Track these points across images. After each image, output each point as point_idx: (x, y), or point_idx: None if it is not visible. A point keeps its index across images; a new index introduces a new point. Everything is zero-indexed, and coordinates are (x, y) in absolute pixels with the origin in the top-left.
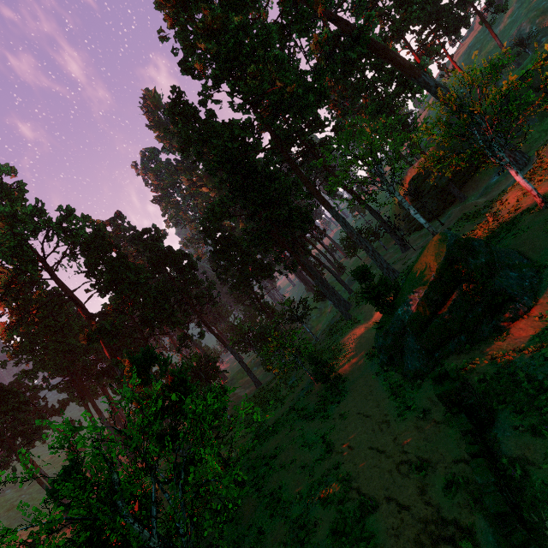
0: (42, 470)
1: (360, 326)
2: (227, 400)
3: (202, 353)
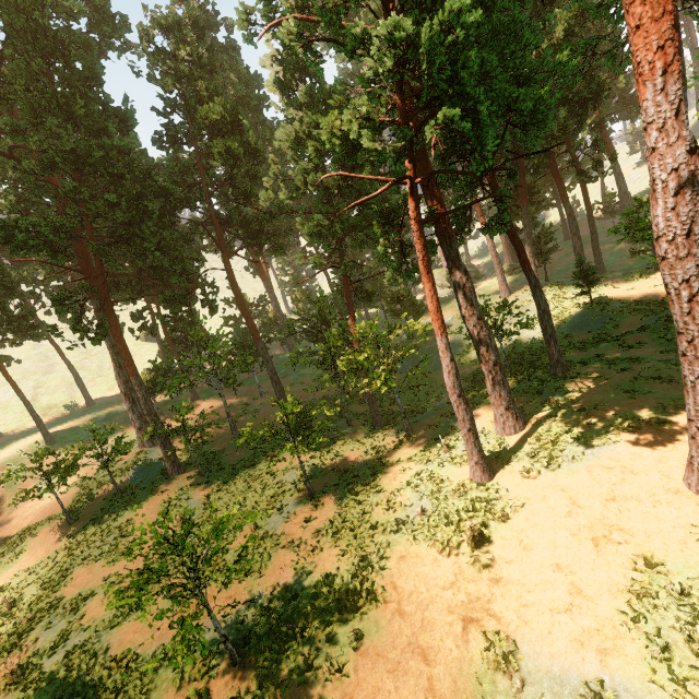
0: (67, 359)
1: (462, 584)
2: (262, 405)
3: (274, 308)
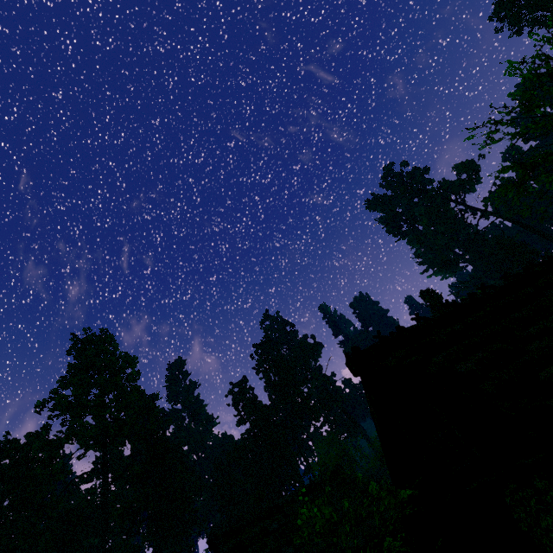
0: None
1: None
2: None
3: None
